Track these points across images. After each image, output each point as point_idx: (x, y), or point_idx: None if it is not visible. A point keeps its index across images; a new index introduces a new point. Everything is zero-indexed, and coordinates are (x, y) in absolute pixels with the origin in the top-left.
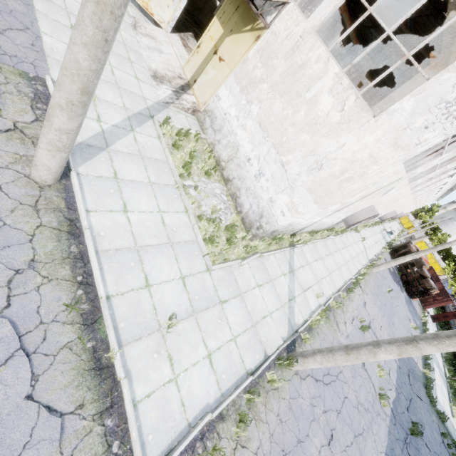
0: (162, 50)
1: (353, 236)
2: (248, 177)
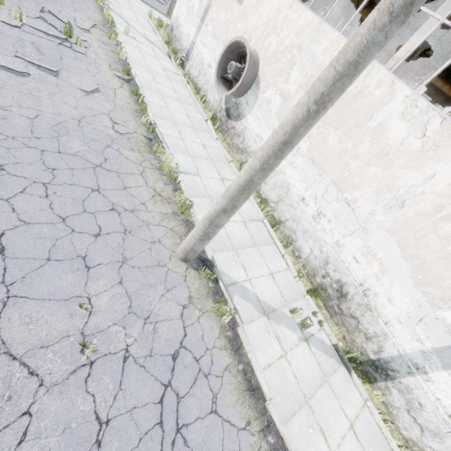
0: None
1: (270, 249)
2: None
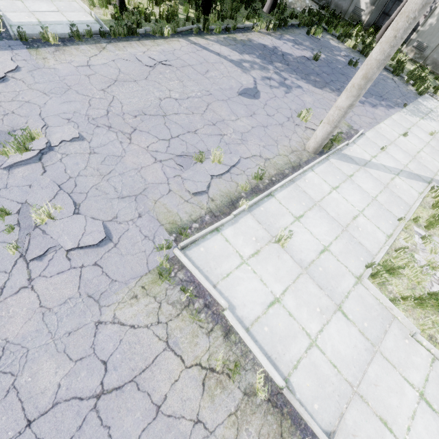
0: None
1: None
2: None
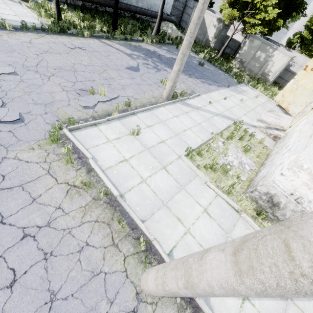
0: (280, 119)
1: None
2: (277, 157)
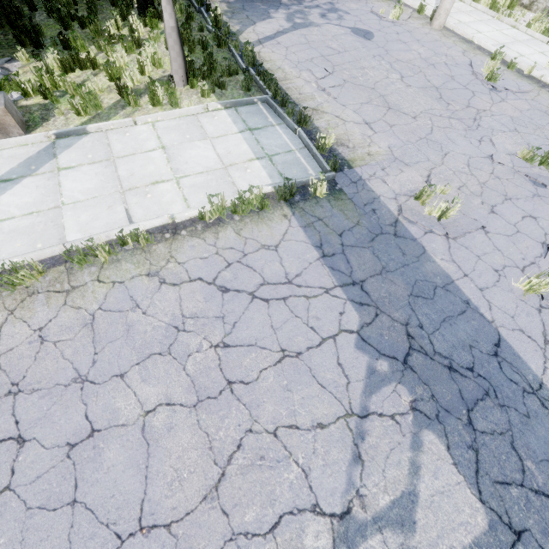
0: None
1: None
2: None
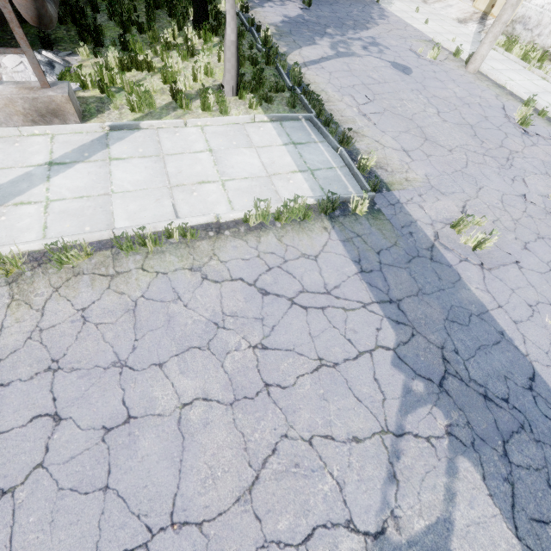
0: (451, 5)
1: None
2: None
